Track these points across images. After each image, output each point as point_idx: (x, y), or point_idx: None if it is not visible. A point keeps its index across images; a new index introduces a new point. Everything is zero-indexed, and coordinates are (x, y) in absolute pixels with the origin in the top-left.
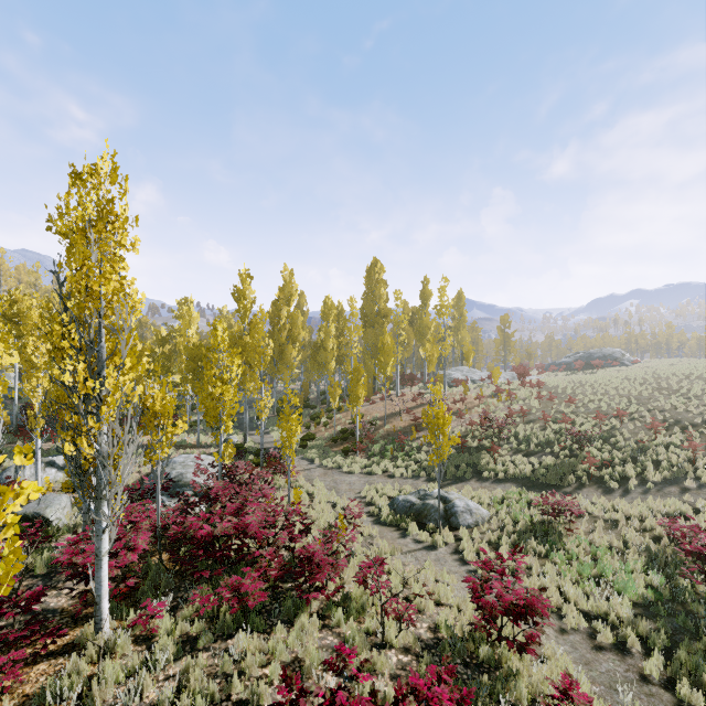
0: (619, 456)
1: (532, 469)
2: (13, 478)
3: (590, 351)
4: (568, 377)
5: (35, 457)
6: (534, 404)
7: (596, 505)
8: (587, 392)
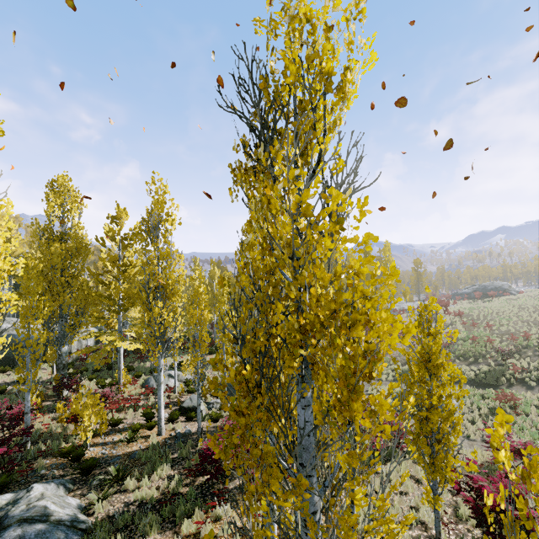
0: (532, 364)
1: (474, 374)
2: (156, 385)
3: (484, 284)
4: (475, 306)
5: (174, 372)
6: (460, 328)
7: (526, 397)
8: (496, 318)
